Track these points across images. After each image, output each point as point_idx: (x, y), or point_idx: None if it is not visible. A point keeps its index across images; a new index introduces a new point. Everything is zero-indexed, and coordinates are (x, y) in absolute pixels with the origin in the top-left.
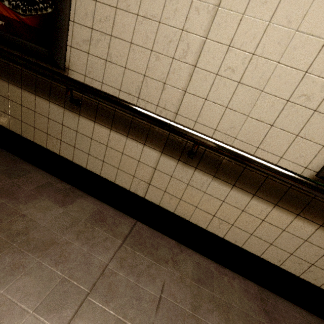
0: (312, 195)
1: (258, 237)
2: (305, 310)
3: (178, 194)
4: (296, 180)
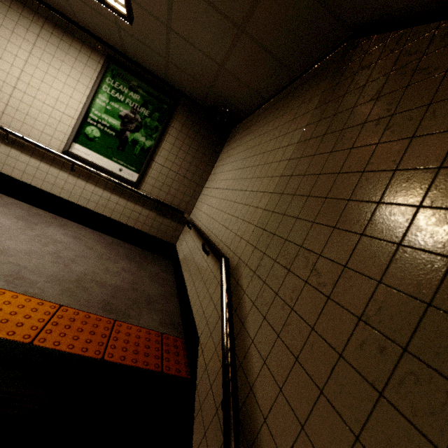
0: (63, 161)
1: (47, 182)
2: (81, 225)
3: (3, 161)
4: (47, 150)
